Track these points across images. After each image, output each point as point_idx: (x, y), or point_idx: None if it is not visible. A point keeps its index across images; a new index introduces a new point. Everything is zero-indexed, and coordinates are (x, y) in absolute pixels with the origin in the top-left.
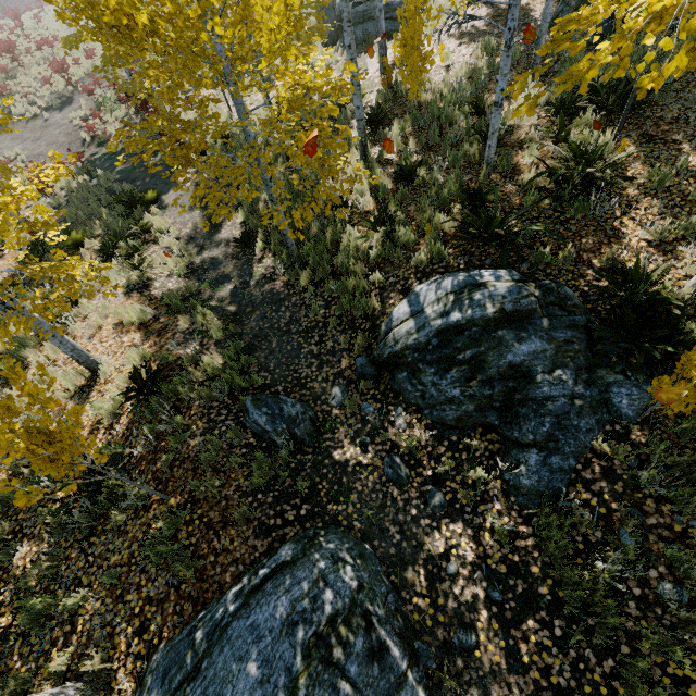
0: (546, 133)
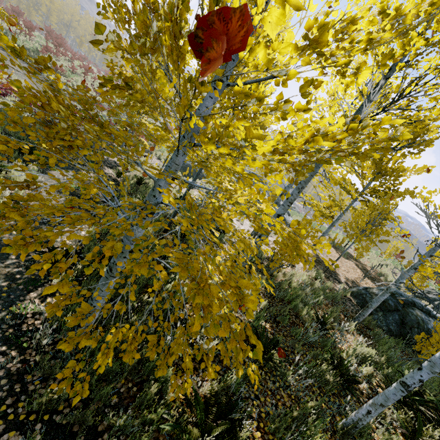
0: (402, 423)
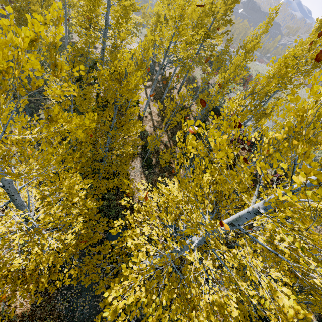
0: None
